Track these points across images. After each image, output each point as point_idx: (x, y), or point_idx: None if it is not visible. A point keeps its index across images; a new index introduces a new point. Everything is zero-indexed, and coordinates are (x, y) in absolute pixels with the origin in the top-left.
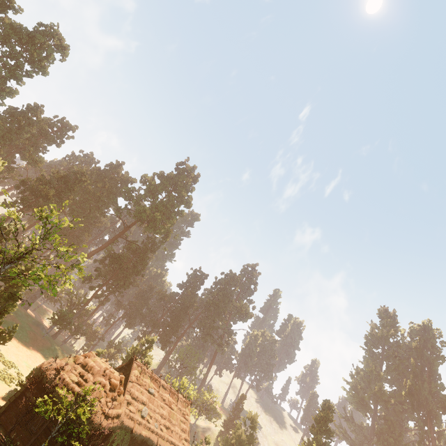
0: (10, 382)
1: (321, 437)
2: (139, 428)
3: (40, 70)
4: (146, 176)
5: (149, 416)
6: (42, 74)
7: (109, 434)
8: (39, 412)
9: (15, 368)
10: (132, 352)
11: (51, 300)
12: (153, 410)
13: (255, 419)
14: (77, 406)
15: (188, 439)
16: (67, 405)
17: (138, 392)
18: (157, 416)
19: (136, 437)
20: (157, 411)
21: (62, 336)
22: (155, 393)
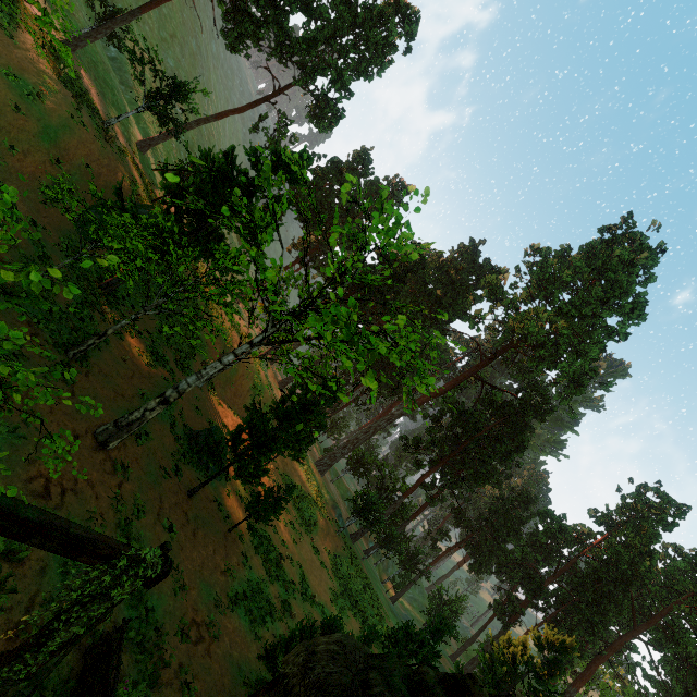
0: (260, 624)
1: None
2: None
3: (375, 65)
4: (536, 248)
5: None
6: (377, 75)
7: None
8: None
9: (282, 584)
10: (509, 656)
11: (354, 471)
12: None
13: None
14: None
15: None
16: None
17: None
18: None
19: None
20: None
21: (363, 540)
22: None
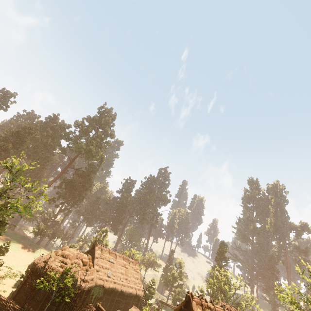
0: (15, 278)
1: (222, 262)
2: (107, 284)
3: None
4: (78, 121)
5: (113, 275)
6: None
7: (89, 291)
8: (40, 288)
9: (16, 268)
10: (94, 241)
11: (29, 220)
12: (115, 271)
13: (181, 262)
14: (64, 279)
15: (140, 282)
16: (57, 280)
17: (102, 263)
18: (118, 274)
19: (107, 289)
20: (117, 271)
21: (44, 242)
22: (113, 261)
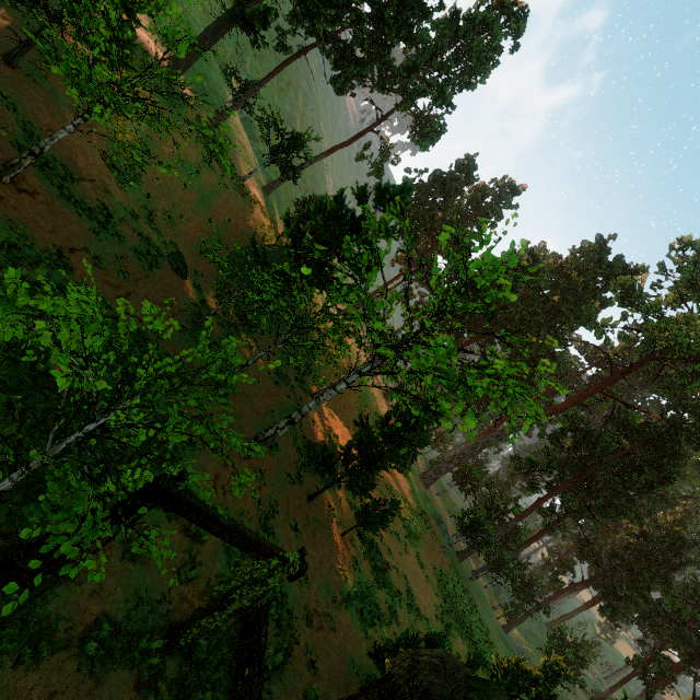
0: (369, 625)
1: None
2: None
3: (477, 73)
4: (686, 241)
5: None
6: (480, 82)
7: None
8: None
9: (389, 591)
10: None
11: (461, 486)
12: None
13: None
14: None
15: None
16: None
17: None
18: None
19: None
20: None
21: (471, 559)
22: None
